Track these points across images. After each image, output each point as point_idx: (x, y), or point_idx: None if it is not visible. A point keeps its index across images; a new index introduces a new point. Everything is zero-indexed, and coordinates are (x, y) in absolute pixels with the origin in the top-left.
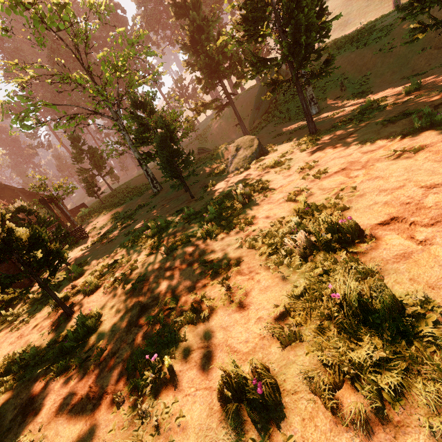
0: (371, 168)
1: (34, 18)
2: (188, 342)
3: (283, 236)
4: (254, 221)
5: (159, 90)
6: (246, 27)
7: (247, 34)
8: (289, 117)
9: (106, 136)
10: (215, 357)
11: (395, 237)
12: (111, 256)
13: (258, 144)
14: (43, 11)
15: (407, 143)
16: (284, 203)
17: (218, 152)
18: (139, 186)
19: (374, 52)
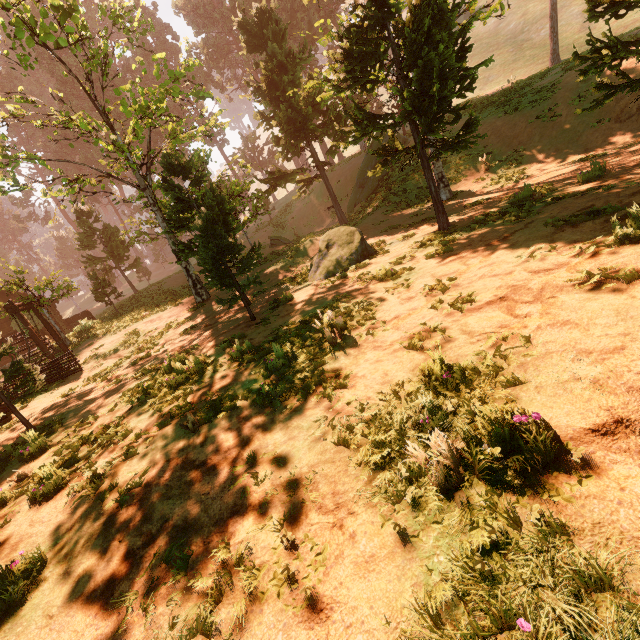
0: (551, 302)
1: (17, 24)
2: None
3: (402, 428)
4: (349, 381)
5: (221, 151)
6: (349, 66)
7: (350, 77)
8: (406, 202)
9: (136, 210)
10: None
11: (637, 474)
12: (103, 417)
13: (361, 241)
14: (32, 15)
15: (607, 264)
16: (403, 352)
17: (300, 248)
18: (177, 288)
19: (530, 120)
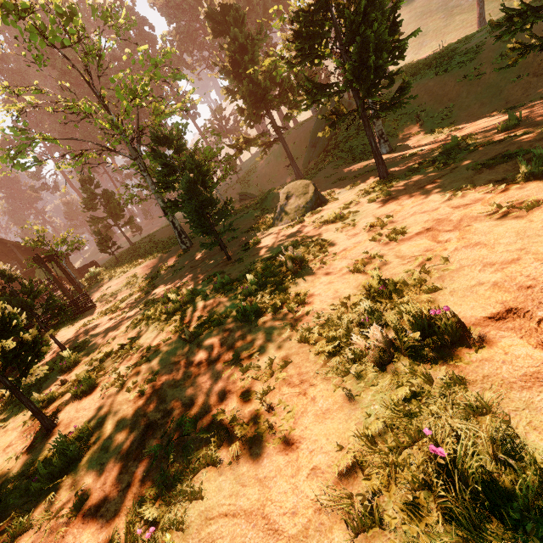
0: (467, 229)
1: (31, 30)
2: (205, 501)
3: (349, 327)
4: (308, 299)
5: (194, 122)
6: (299, 45)
7: (300, 54)
8: (352, 157)
9: (126, 177)
10: (245, 538)
11: (518, 343)
12: (118, 338)
13: (314, 191)
14: (42, 22)
15: (513, 197)
16: (349, 274)
17: (264, 200)
18: (165, 239)
19: (458, 79)
